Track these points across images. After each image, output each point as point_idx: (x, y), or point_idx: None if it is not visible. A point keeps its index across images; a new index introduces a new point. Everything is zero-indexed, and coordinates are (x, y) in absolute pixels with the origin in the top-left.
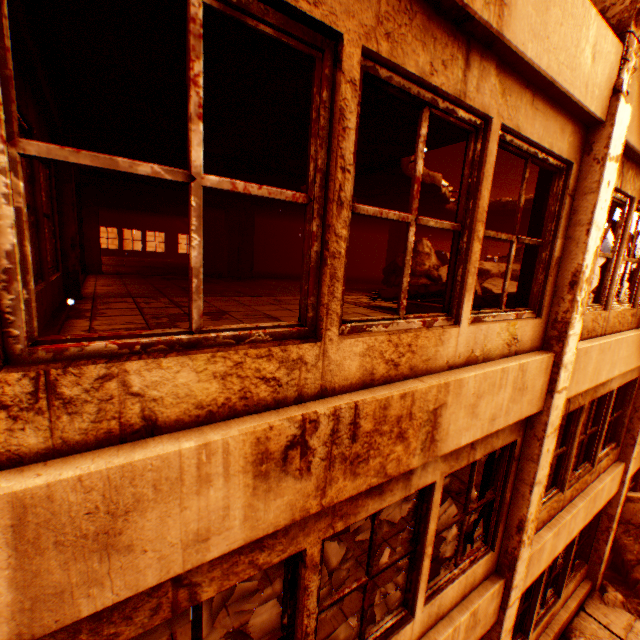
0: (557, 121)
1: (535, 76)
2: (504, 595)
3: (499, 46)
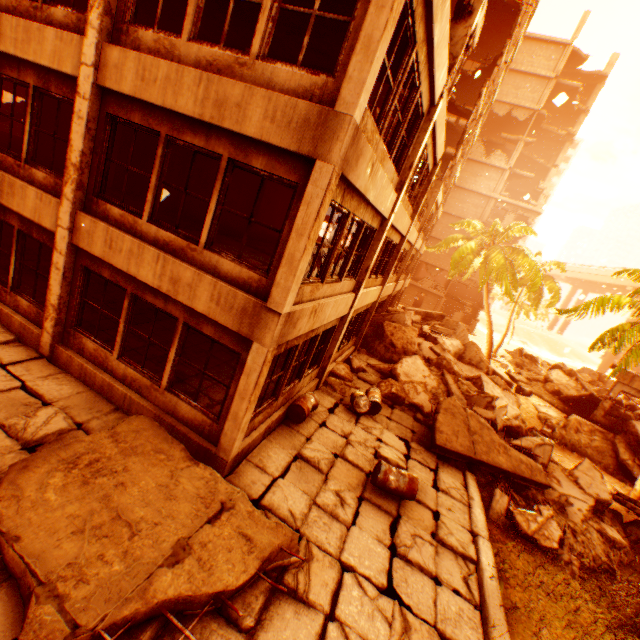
0: (427, 98)
1: (432, 78)
2: (353, 302)
3: (432, 64)
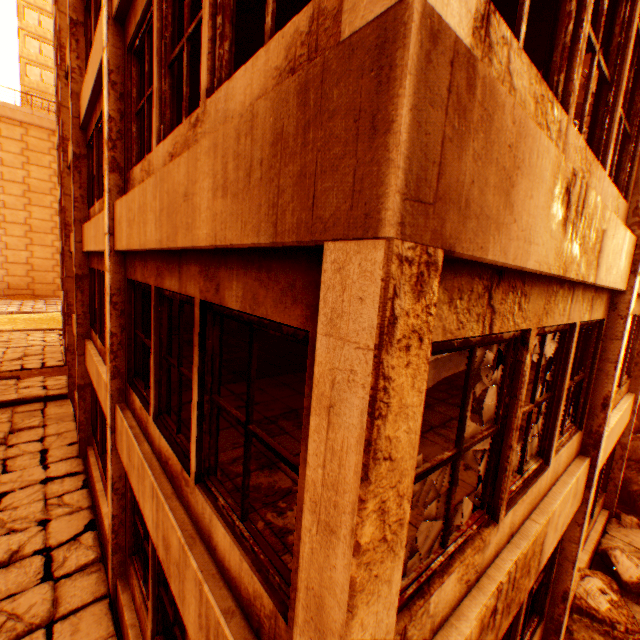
0: None
1: None
2: (589, 474)
3: None
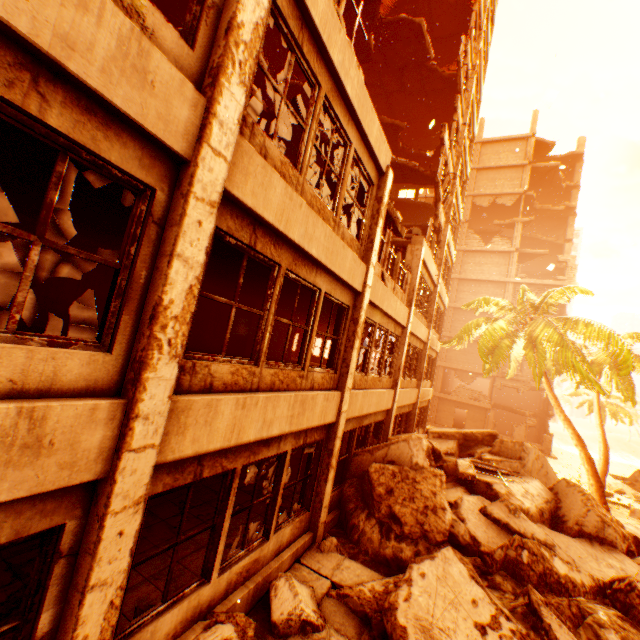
0: None
1: None
2: (124, 428)
3: None
